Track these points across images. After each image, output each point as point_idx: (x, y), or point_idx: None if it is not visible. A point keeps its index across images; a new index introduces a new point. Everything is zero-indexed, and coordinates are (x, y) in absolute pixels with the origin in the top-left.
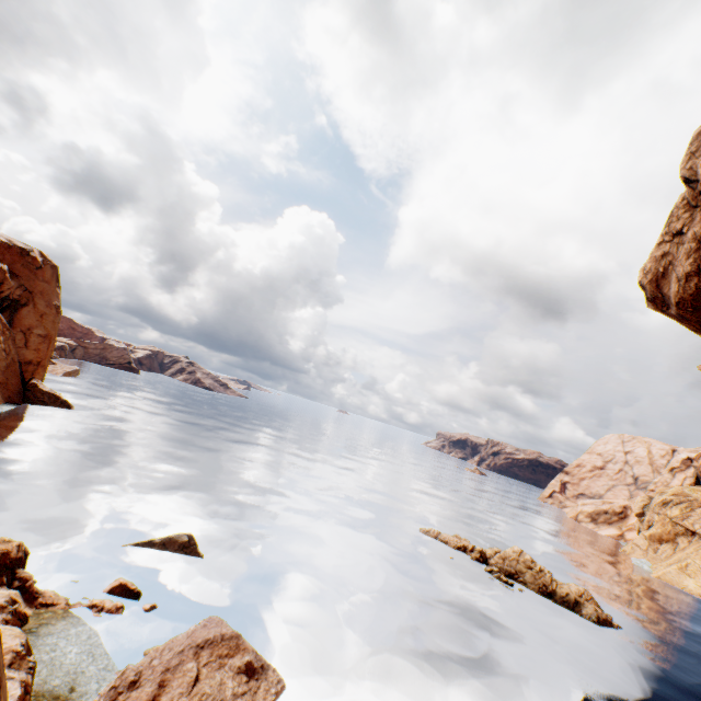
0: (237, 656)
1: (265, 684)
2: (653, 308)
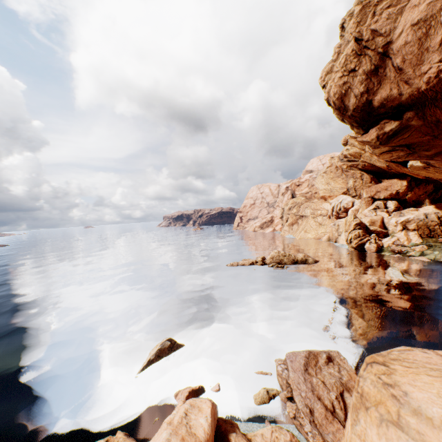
0: (319, 359)
1: (337, 358)
2: (338, 113)
